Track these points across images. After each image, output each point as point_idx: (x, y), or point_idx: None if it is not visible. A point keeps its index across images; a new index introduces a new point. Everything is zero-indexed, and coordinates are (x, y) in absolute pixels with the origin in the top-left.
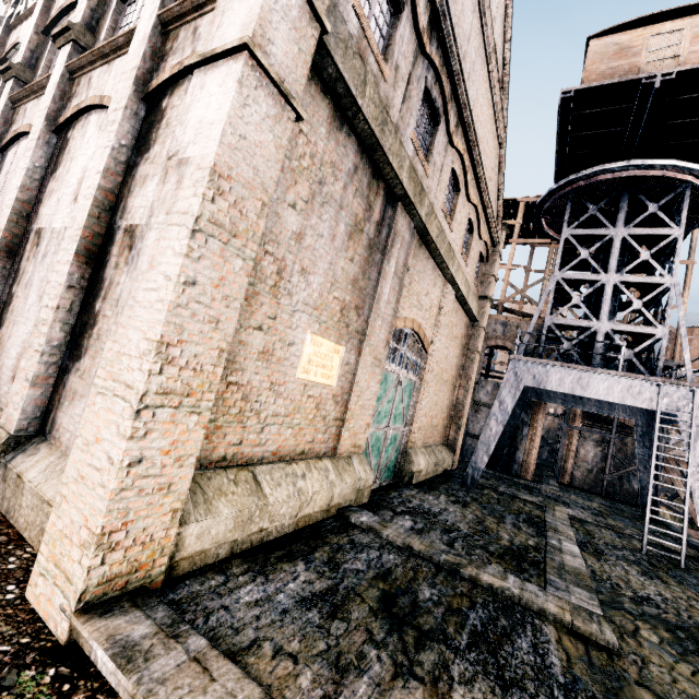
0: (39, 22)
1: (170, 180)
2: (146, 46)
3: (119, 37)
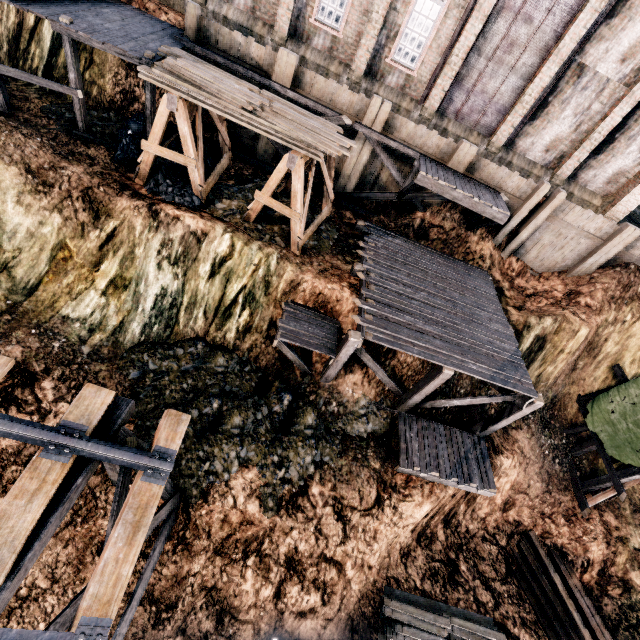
0: None
1: None
2: None
3: None
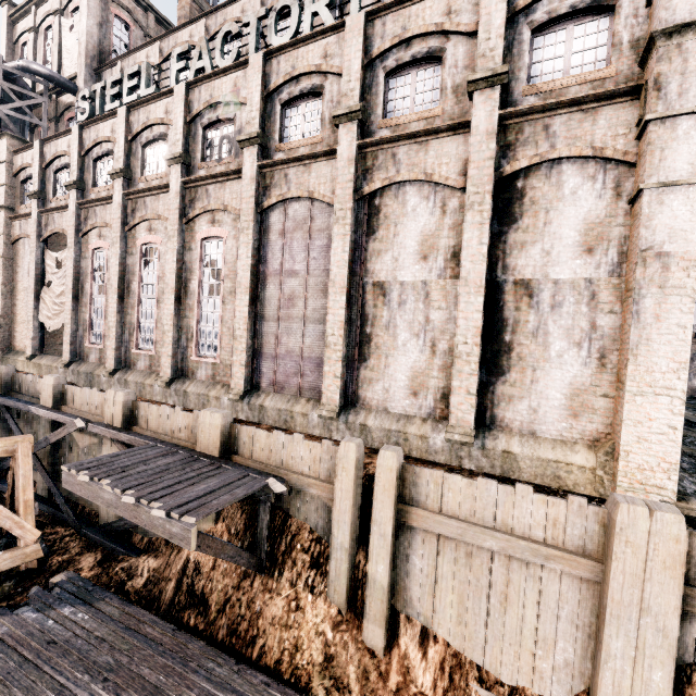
0: (262, 87)
1: (653, 266)
2: (495, 140)
3: (442, 126)
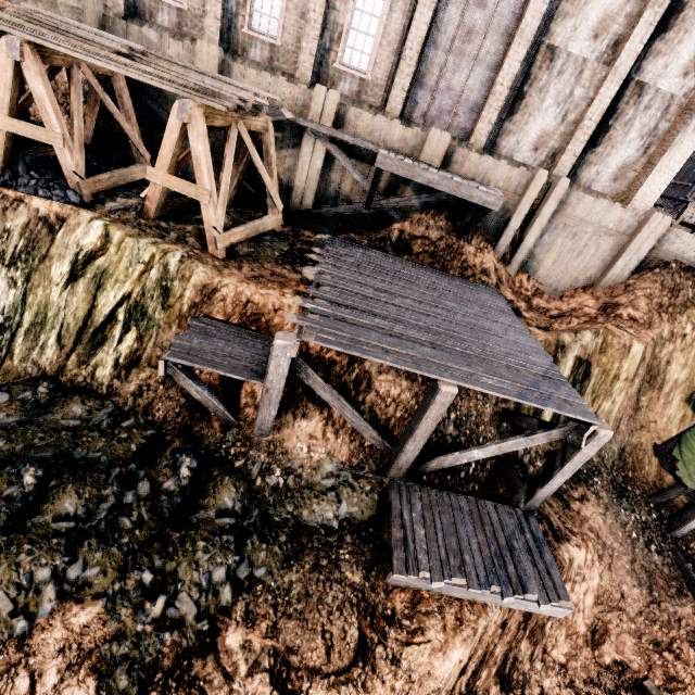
0: None
1: None
2: None
3: None
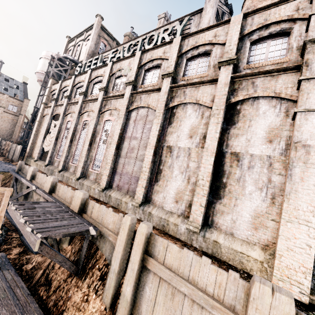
0: (138, 64)
1: (300, 151)
2: (228, 87)
3: (205, 80)
